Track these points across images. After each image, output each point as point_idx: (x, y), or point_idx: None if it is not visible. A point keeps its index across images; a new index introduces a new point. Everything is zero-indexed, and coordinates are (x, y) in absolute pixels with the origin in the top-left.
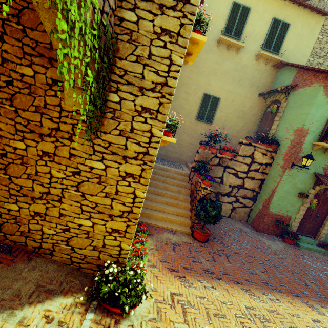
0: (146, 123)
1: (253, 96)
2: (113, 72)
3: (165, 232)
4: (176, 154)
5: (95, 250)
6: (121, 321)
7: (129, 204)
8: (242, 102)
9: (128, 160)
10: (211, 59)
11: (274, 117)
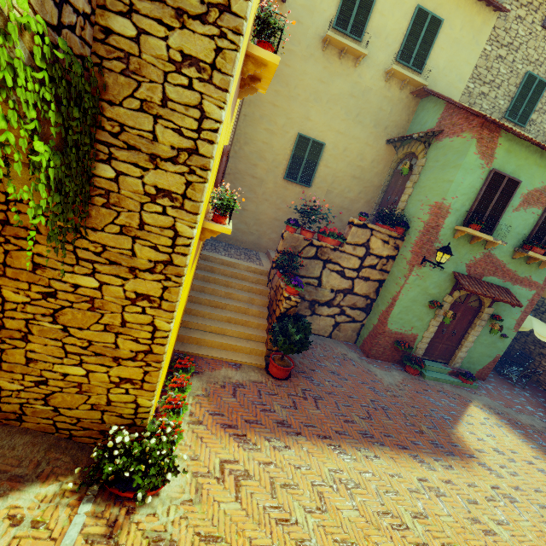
0: (166, 215)
1: (378, 143)
2: (100, 126)
3: (223, 367)
4: (251, 235)
5: (94, 410)
6: (137, 510)
7: (146, 340)
8: (360, 153)
9: (139, 273)
10: (312, 73)
11: (406, 181)
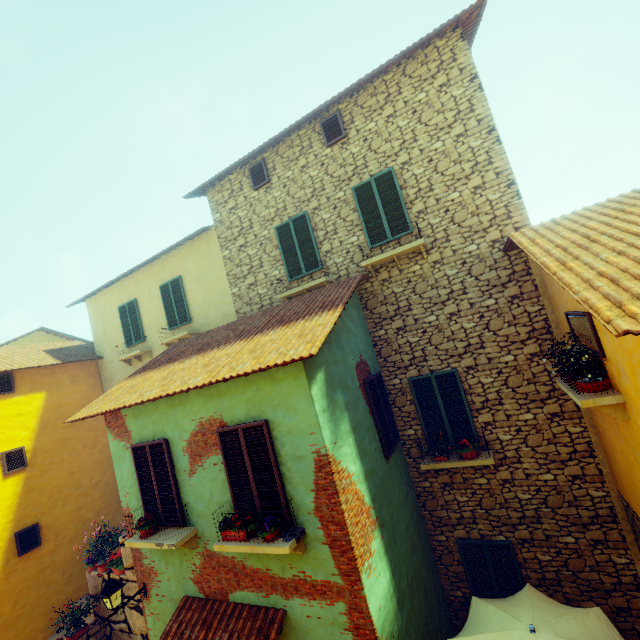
0: None
1: None
2: None
3: None
4: None
5: None
6: None
7: None
8: None
9: None
10: None
11: None
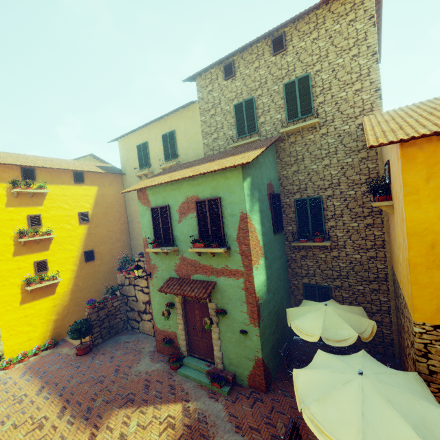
0: None
1: None
2: None
3: (68, 347)
4: None
5: None
6: None
7: None
8: None
9: None
10: None
11: None
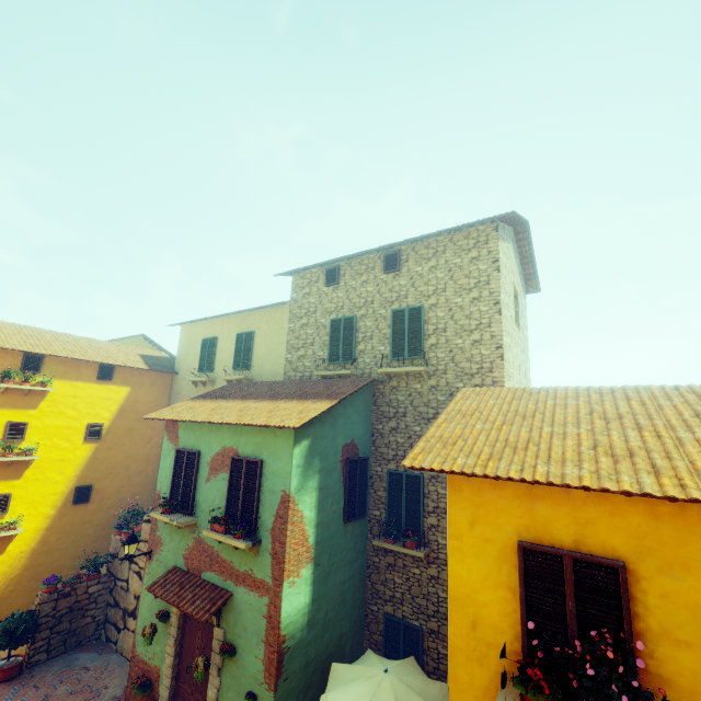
0: None
1: None
2: None
3: None
4: None
5: None
6: None
7: None
8: None
9: None
10: None
11: None
